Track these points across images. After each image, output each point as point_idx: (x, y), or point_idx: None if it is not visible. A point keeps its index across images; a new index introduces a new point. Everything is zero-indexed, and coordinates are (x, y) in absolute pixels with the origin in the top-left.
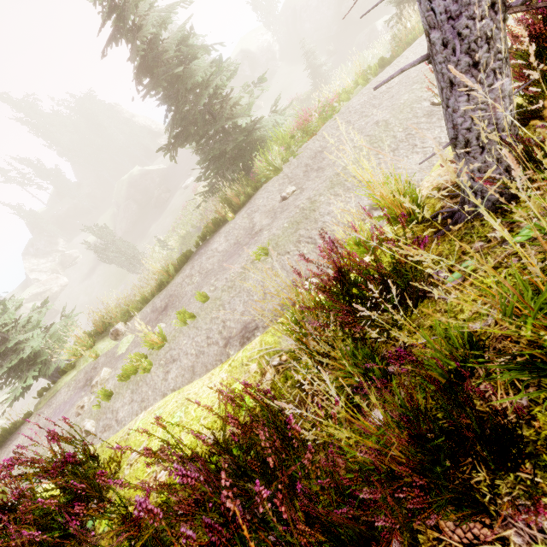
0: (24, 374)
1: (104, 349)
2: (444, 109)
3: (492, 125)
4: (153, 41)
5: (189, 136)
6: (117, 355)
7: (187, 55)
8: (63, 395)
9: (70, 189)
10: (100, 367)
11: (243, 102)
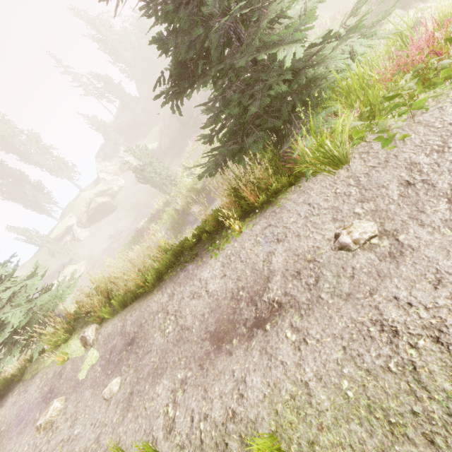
0: (6, 351)
1: (73, 353)
2: None
3: None
4: None
5: (200, 74)
6: (78, 376)
7: None
8: (34, 388)
9: (130, 103)
10: (63, 380)
11: (294, 9)
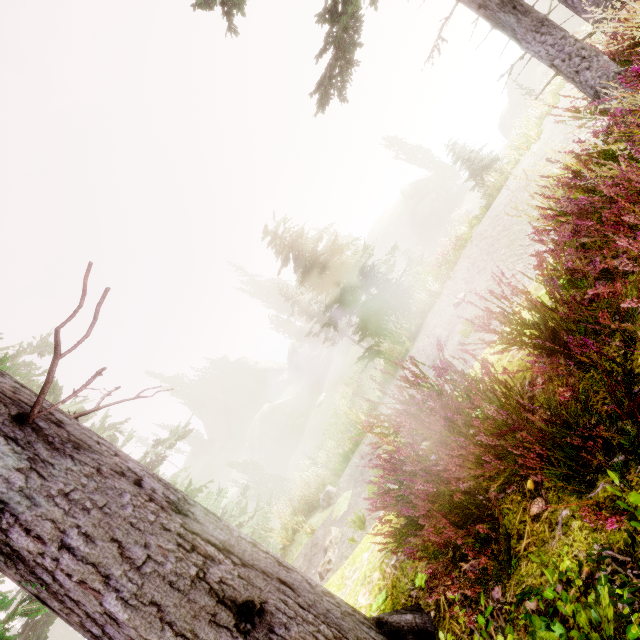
0: None
1: (319, 521)
2: (579, 87)
3: (611, 73)
4: (311, 253)
5: (345, 308)
6: (338, 516)
7: (337, 251)
8: None
9: (205, 446)
10: (322, 540)
11: (379, 274)
